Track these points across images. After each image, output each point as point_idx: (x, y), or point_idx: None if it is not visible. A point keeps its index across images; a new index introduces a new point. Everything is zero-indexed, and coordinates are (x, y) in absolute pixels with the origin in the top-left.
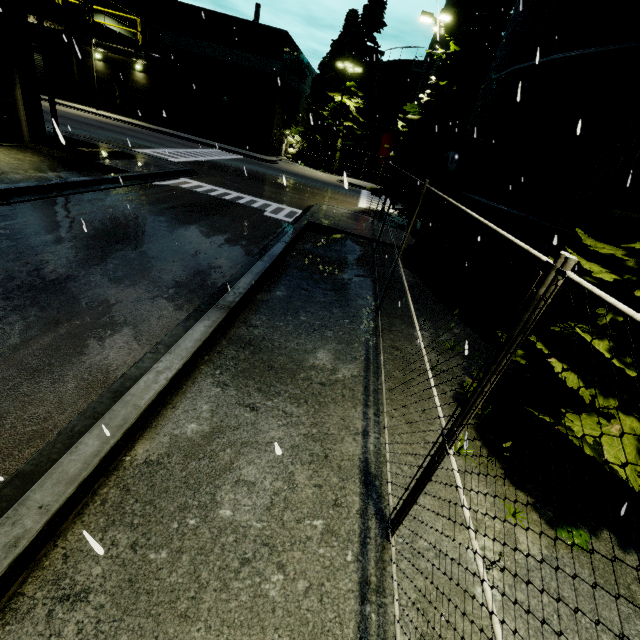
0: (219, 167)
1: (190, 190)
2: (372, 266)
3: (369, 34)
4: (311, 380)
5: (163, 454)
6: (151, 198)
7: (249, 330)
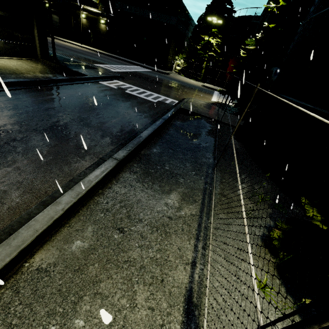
0: (137, 75)
1: (118, 87)
2: (215, 137)
3: (228, 0)
4: (163, 214)
5: (51, 263)
6: (95, 90)
7: (131, 174)
